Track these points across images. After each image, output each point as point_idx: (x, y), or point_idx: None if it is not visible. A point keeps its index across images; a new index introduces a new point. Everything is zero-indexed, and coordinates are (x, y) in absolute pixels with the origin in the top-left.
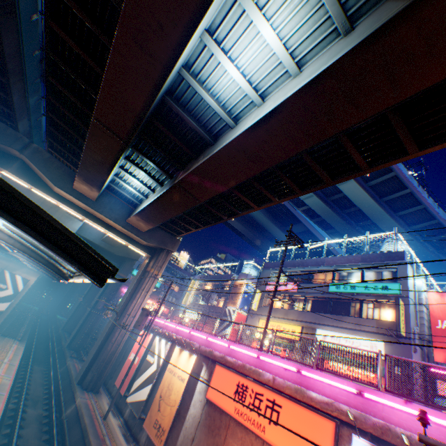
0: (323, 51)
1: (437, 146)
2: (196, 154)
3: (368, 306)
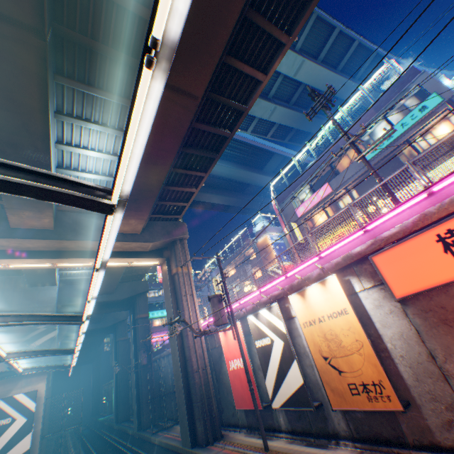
0: None
1: None
2: None
3: (417, 140)
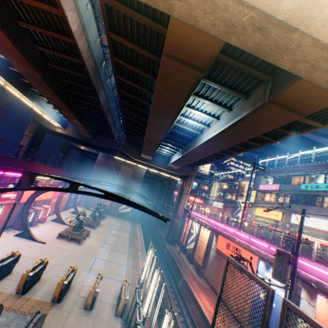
0: (225, 113)
1: (304, 132)
2: (189, 141)
3: None
